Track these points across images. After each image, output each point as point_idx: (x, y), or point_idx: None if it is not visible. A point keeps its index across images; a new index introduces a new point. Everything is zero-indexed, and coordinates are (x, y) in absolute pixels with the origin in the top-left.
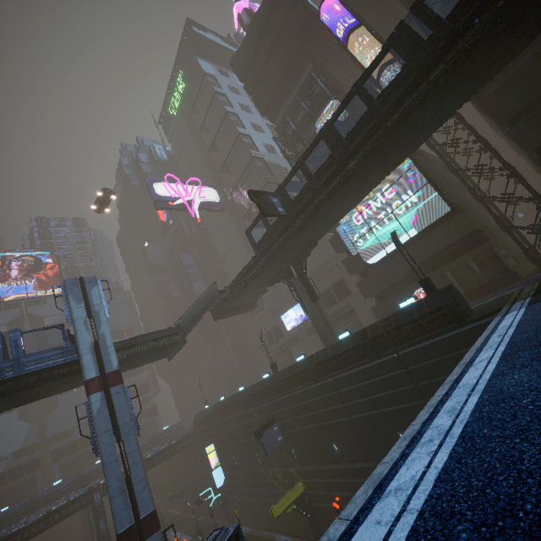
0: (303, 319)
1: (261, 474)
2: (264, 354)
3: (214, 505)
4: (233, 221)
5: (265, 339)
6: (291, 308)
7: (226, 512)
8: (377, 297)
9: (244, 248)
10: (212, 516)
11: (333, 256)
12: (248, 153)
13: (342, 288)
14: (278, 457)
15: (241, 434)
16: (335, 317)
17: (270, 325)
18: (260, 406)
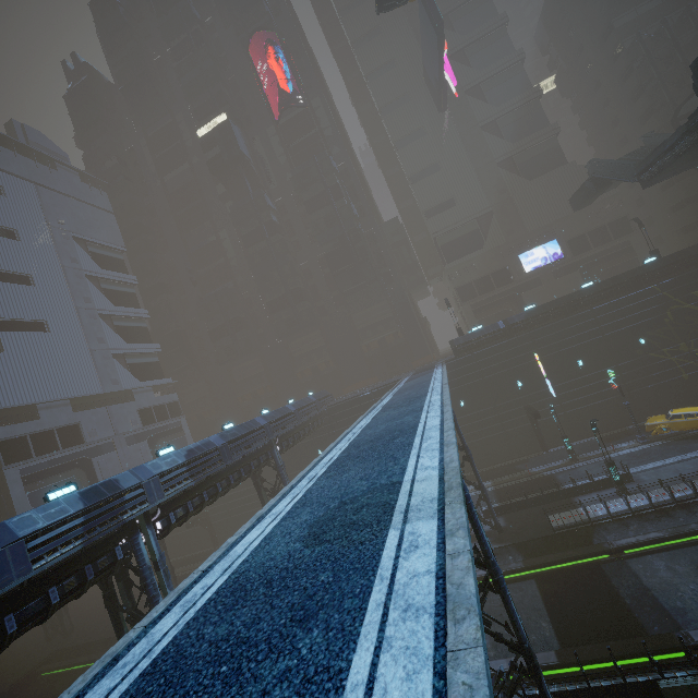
0: (557, 258)
1: (646, 359)
2: (466, 305)
3: (484, 450)
4: (458, 128)
5: (474, 286)
6: (541, 245)
7: (541, 436)
8: (697, 224)
9: (470, 168)
10: (624, 396)
11: (624, 191)
12: (519, 51)
13: (622, 226)
14: (686, 330)
15: (615, 322)
16: (605, 255)
17: (493, 268)
18: (675, 277)
